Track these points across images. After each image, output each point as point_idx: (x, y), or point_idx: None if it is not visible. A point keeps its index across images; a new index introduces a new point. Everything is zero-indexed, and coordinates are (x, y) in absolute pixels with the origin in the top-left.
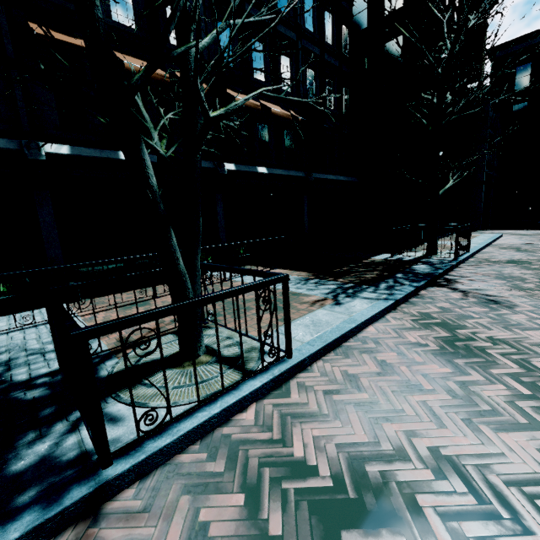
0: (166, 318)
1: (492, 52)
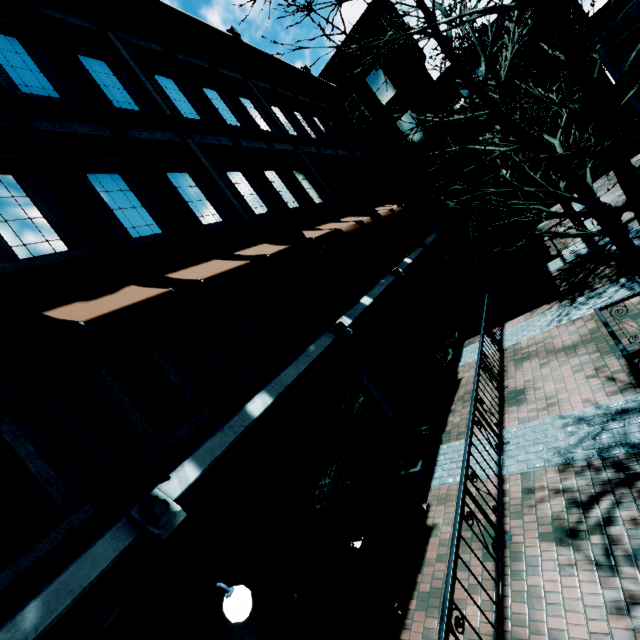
0: (583, 374)
1: None
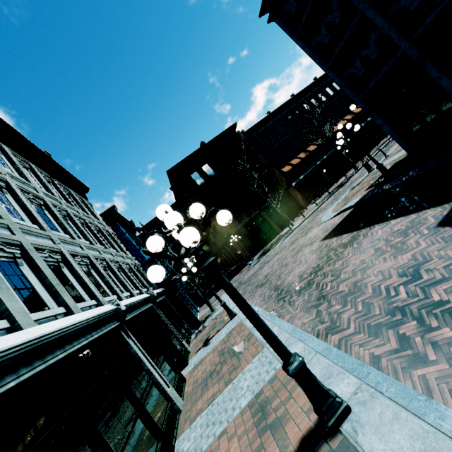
0: None
1: None
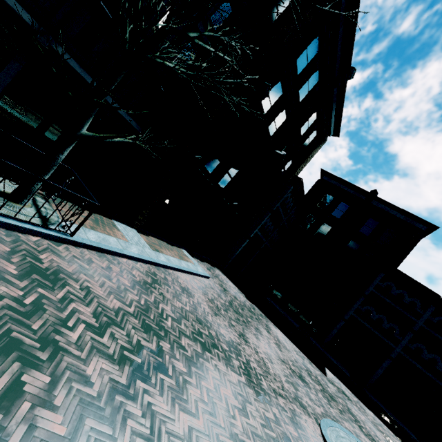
0: None
1: (323, 173)
